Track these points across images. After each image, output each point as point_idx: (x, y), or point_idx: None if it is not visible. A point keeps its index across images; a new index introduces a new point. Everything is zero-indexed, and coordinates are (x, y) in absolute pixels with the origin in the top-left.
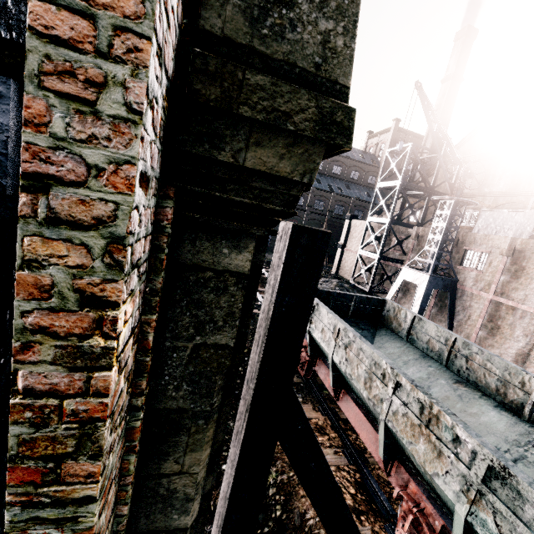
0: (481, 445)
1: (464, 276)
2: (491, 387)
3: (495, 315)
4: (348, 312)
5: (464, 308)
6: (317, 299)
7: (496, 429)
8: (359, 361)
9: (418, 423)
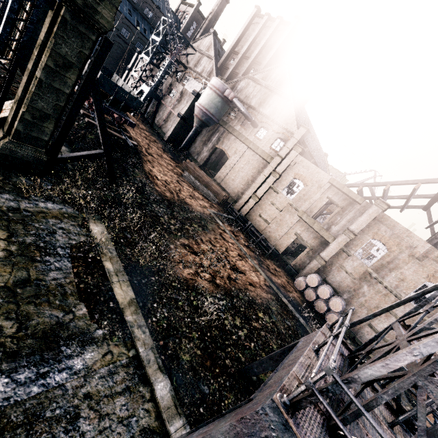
0: None
1: (167, 100)
2: None
3: (169, 116)
4: None
5: (163, 113)
6: None
7: None
8: None
9: None
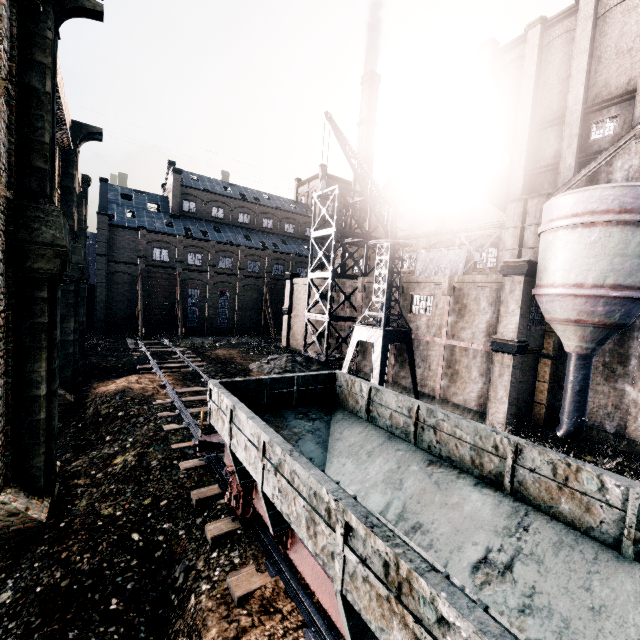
0: (480, 632)
1: (416, 324)
2: (466, 459)
3: (452, 360)
4: (291, 401)
5: (423, 358)
6: (235, 399)
7: (482, 518)
8: (294, 493)
9: (385, 594)
